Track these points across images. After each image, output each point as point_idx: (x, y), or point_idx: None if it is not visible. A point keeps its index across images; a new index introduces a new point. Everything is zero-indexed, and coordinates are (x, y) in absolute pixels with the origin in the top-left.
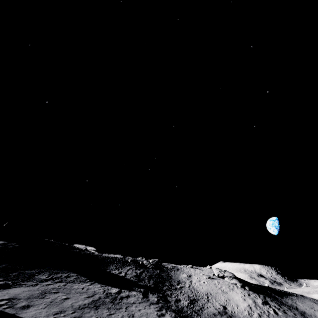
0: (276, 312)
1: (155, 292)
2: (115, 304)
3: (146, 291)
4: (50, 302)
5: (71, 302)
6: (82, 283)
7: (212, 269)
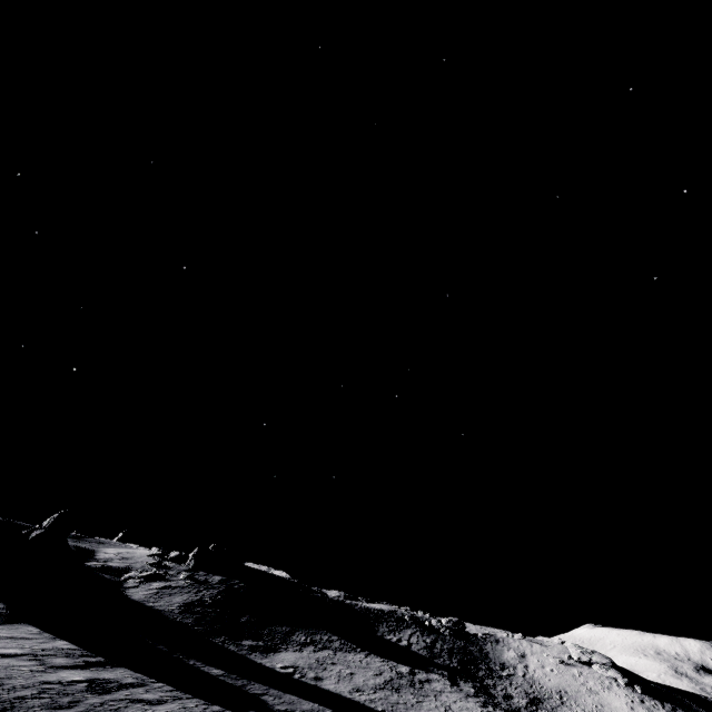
0: None
1: (467, 678)
2: (417, 689)
3: (452, 676)
4: (338, 676)
5: (361, 679)
6: (354, 654)
7: (567, 645)
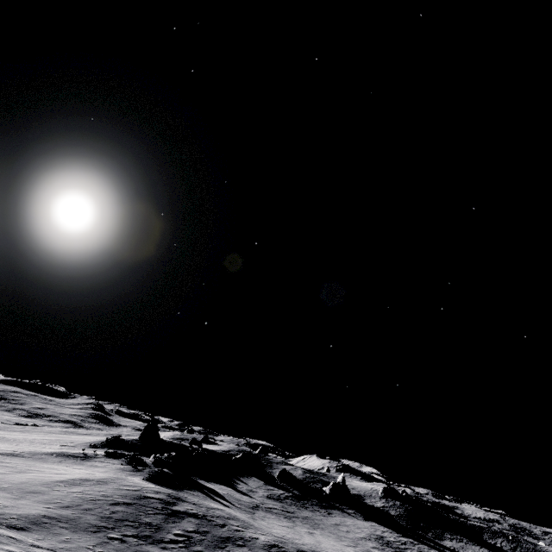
0: None
1: None
2: None
3: None
4: None
5: None
6: (474, 546)
7: None
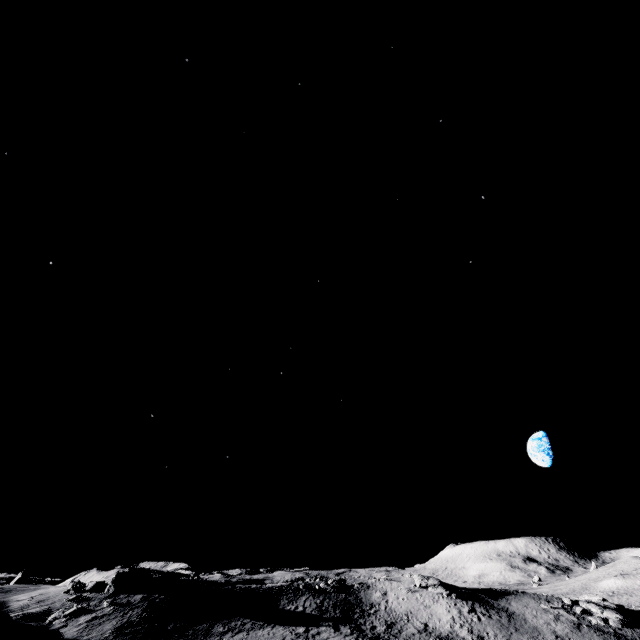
0: (479, 618)
1: (346, 623)
2: None
3: (336, 624)
4: None
5: None
6: (263, 629)
7: (414, 577)
